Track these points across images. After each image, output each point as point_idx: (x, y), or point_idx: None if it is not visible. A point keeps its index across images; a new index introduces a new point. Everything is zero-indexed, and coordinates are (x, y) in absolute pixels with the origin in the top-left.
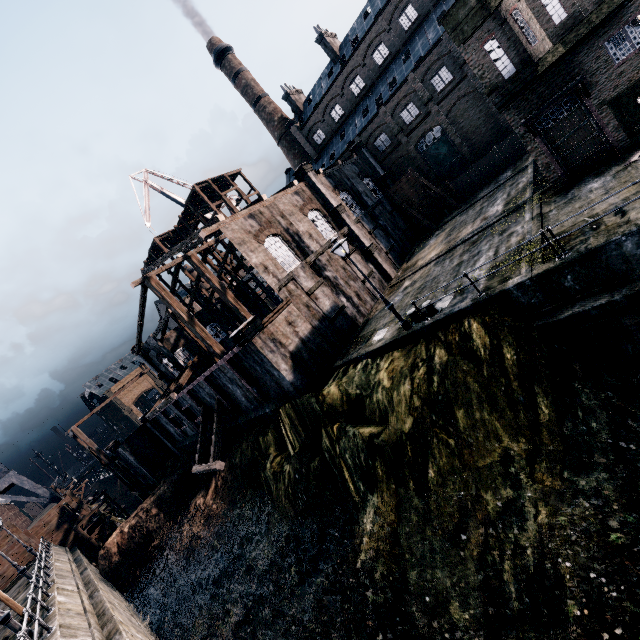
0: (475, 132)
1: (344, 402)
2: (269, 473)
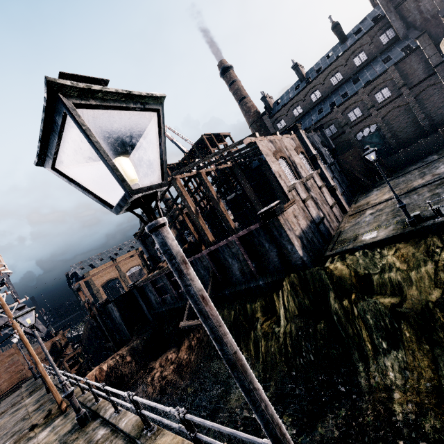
0: (402, 131)
1: (352, 276)
2: (260, 333)
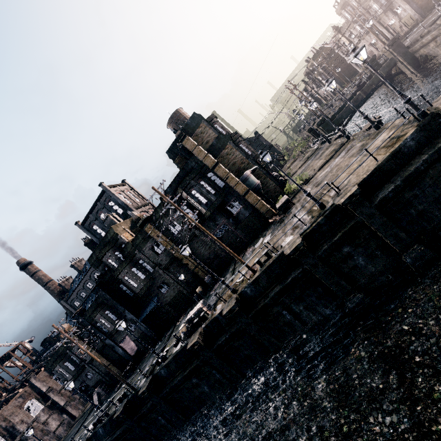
0: None
1: None
2: None
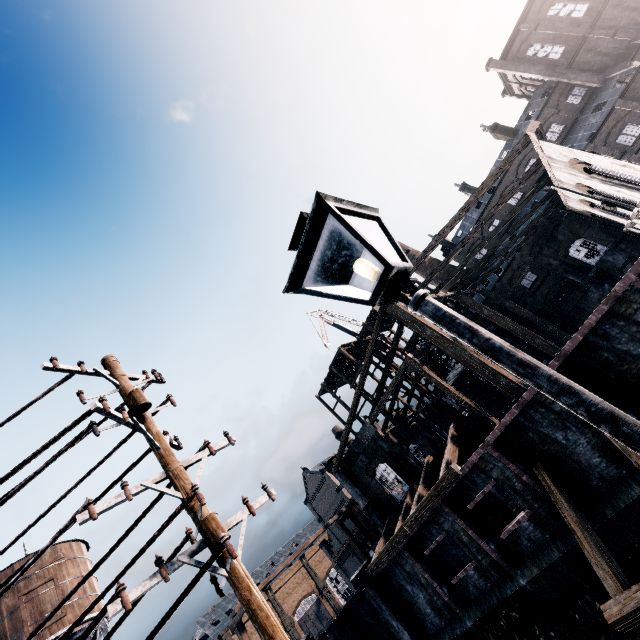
0: None
1: None
2: None
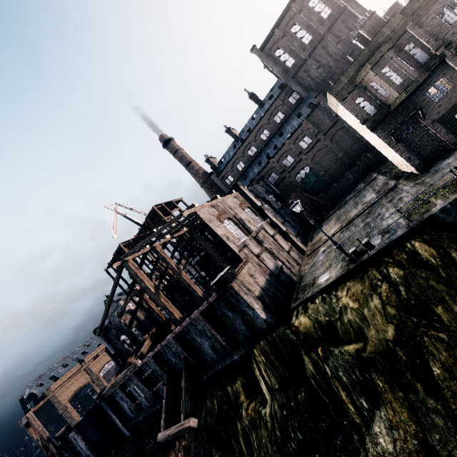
0: (331, 168)
1: (317, 329)
2: (246, 421)
